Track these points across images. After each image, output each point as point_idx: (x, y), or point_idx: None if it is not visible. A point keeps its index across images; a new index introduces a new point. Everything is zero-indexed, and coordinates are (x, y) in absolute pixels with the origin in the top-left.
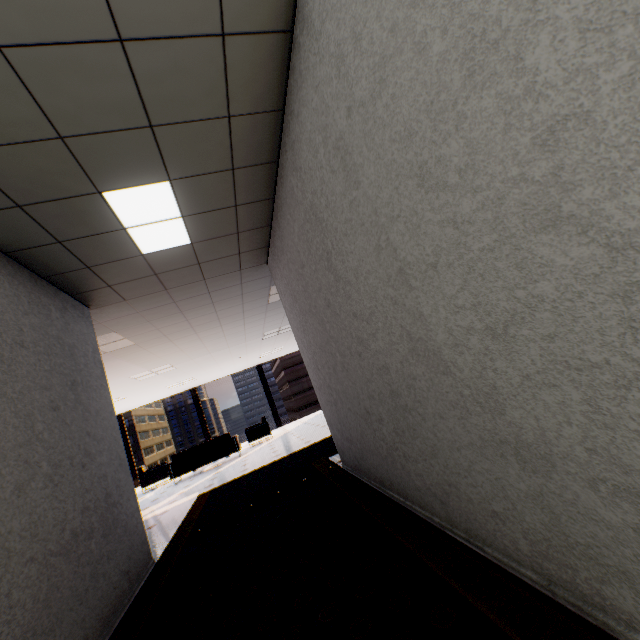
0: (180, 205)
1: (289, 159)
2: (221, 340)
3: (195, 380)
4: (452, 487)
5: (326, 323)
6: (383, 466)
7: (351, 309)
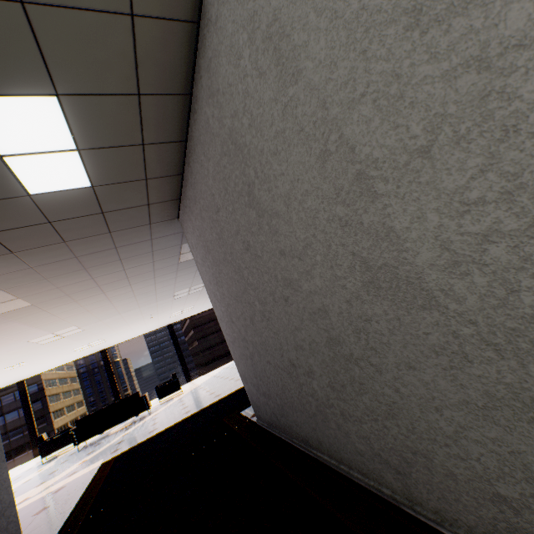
0: (74, 133)
1: (204, 85)
2: (131, 300)
3: (105, 341)
4: (419, 456)
5: (244, 269)
6: (310, 424)
7: (277, 246)
